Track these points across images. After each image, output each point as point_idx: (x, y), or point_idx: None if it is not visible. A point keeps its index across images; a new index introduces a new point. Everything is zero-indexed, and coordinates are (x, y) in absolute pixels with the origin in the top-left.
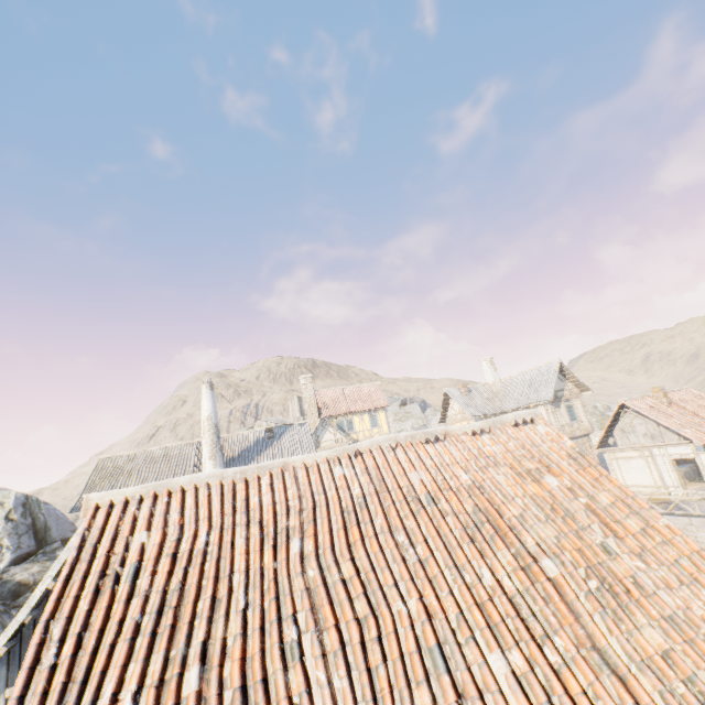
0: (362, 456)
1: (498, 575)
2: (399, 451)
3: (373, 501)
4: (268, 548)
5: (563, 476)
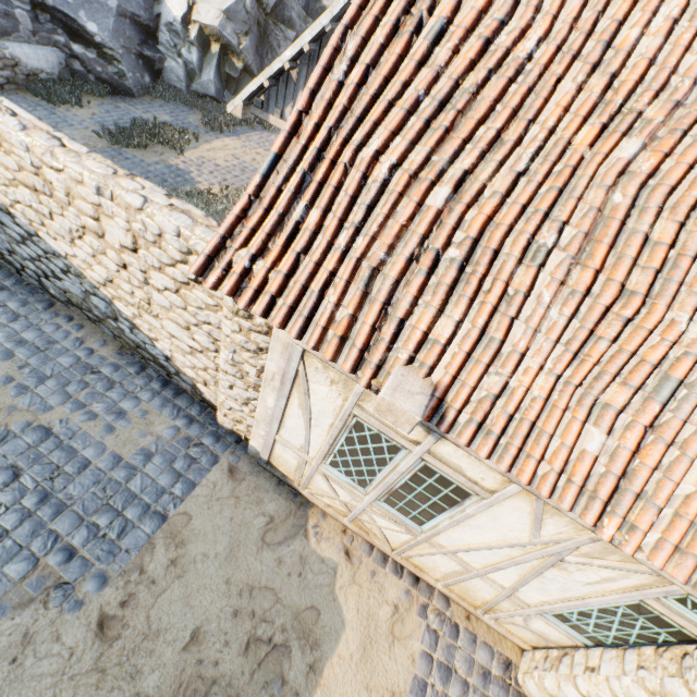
0: None
1: None
2: None
3: None
4: (593, 123)
5: None
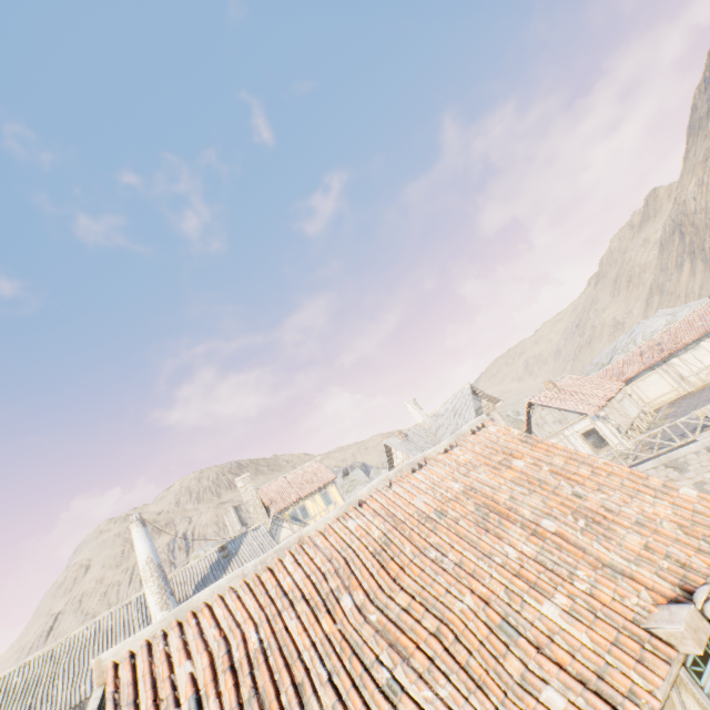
0: (366, 503)
1: (518, 547)
2: (395, 486)
3: (395, 535)
4: (323, 616)
5: (524, 456)
